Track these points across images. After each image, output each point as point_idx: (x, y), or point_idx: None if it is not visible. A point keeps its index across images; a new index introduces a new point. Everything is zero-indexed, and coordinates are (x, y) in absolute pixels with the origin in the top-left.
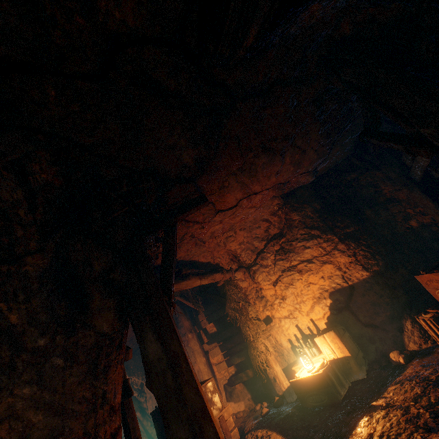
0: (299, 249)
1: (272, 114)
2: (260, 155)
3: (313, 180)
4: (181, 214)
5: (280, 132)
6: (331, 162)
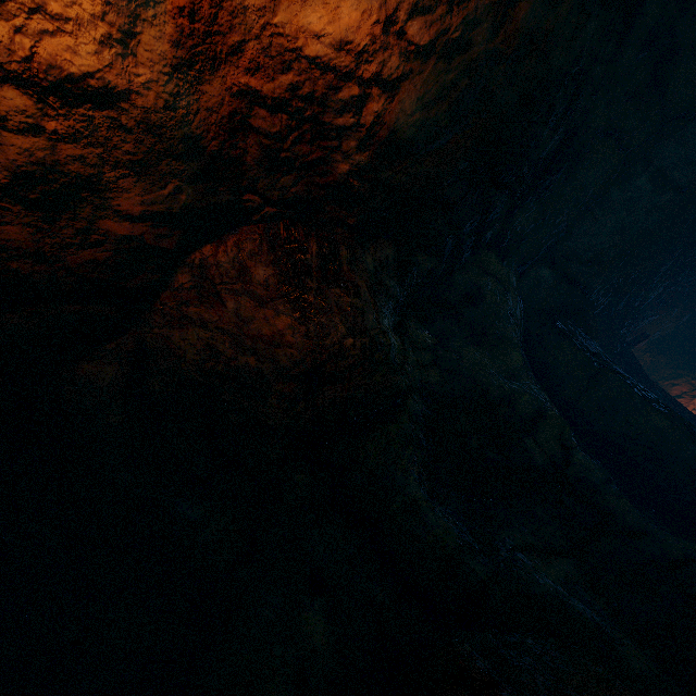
0: (666, 387)
1: (692, 288)
2: (672, 310)
3: (672, 330)
4: (637, 343)
5: (689, 297)
6: (689, 316)
